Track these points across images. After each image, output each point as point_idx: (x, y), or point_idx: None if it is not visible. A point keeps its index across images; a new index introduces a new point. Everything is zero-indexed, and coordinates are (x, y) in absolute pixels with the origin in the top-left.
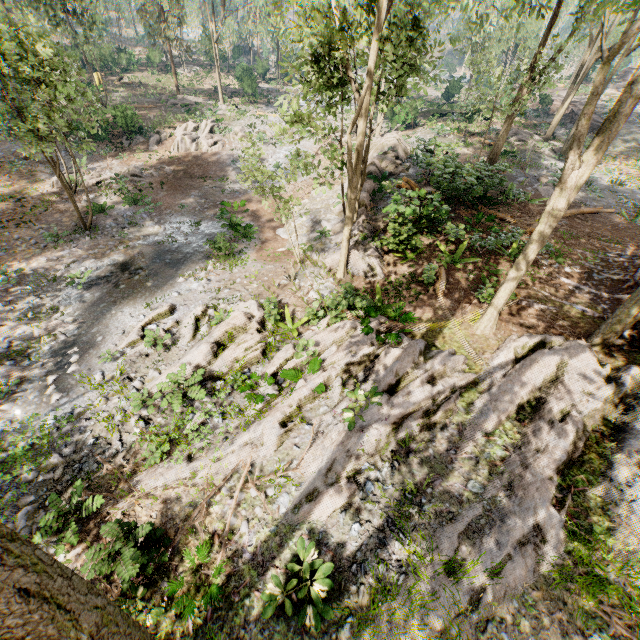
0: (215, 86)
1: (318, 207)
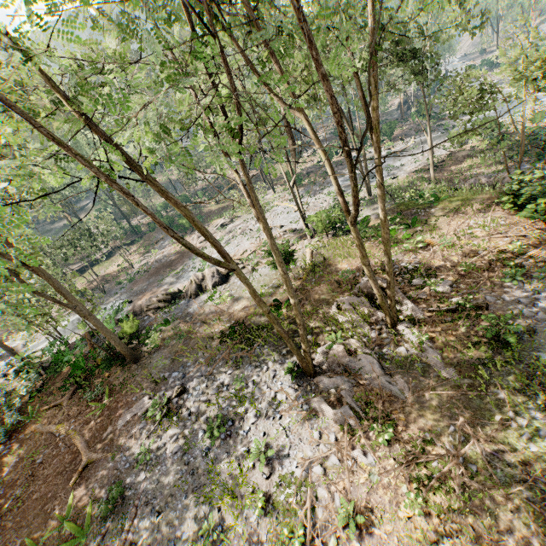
0: (302, 168)
1: None
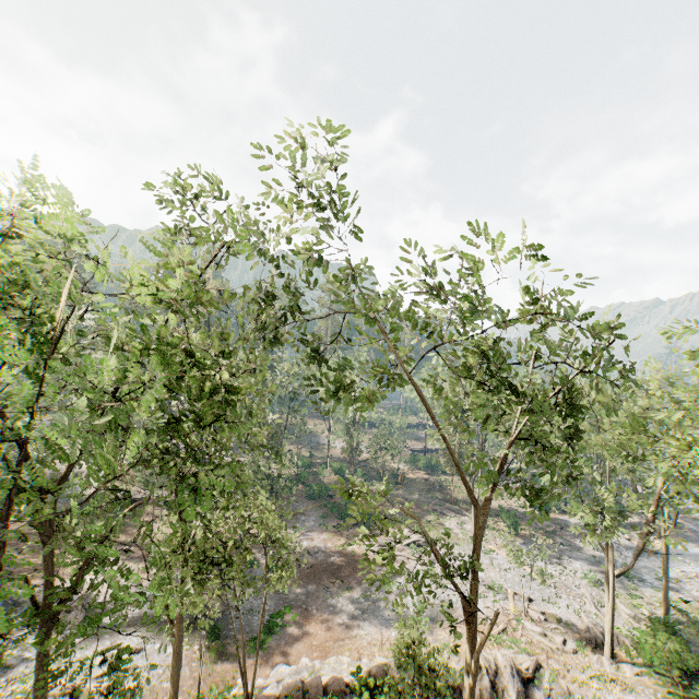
0: (500, 505)
1: (322, 670)
